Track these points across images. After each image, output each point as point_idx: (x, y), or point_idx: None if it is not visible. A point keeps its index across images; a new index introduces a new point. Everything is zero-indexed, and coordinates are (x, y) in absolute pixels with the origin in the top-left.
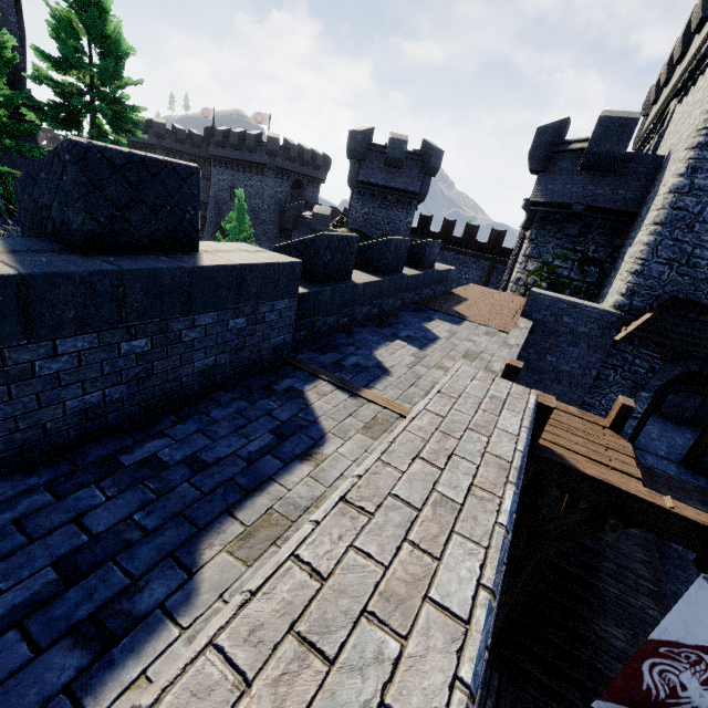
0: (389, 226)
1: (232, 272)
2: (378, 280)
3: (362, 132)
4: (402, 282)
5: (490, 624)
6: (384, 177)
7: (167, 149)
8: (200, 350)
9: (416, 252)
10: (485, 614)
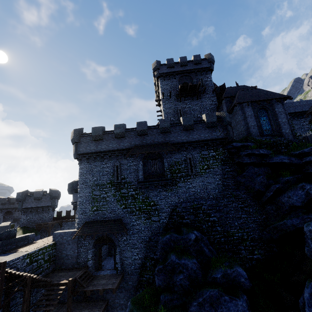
0: (41, 220)
1: None
2: None
3: (21, 192)
4: None
5: None
6: (35, 204)
7: None
8: None
9: (2, 235)
10: None
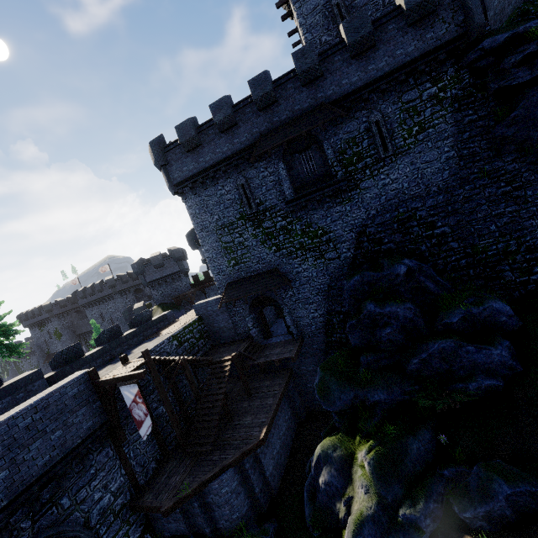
0: (177, 292)
1: (11, 385)
2: (100, 348)
3: (135, 263)
4: (121, 340)
5: (16, 413)
6: (159, 274)
7: (57, 315)
8: (9, 407)
9: (135, 321)
10: (15, 412)
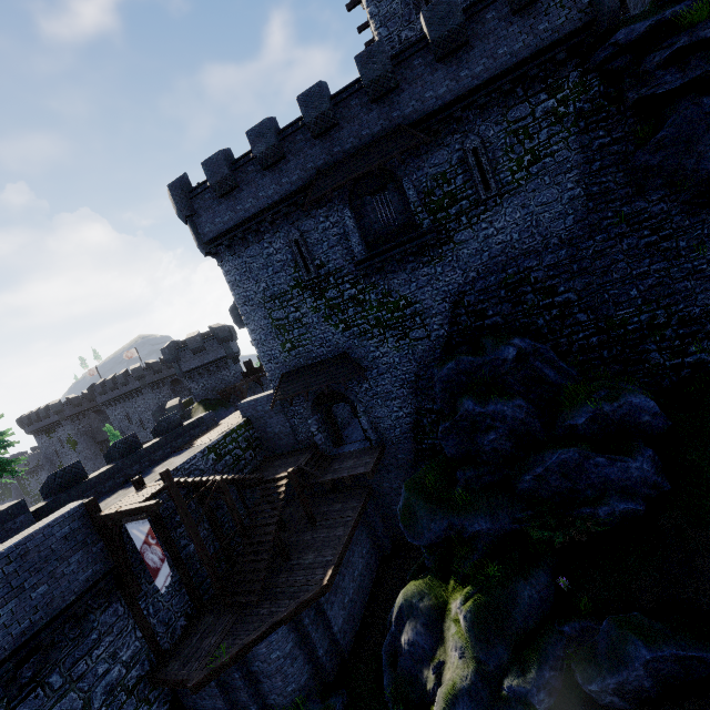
0: (223, 384)
1: None
2: (110, 467)
3: (166, 347)
4: (139, 454)
5: None
6: (199, 360)
7: (70, 417)
8: None
9: (160, 428)
10: None
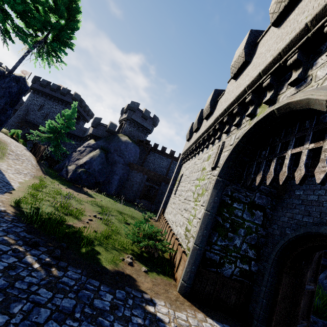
0: (138, 138)
1: None
2: None
3: (137, 103)
4: None
5: None
6: (140, 120)
7: None
8: None
9: None
10: None
